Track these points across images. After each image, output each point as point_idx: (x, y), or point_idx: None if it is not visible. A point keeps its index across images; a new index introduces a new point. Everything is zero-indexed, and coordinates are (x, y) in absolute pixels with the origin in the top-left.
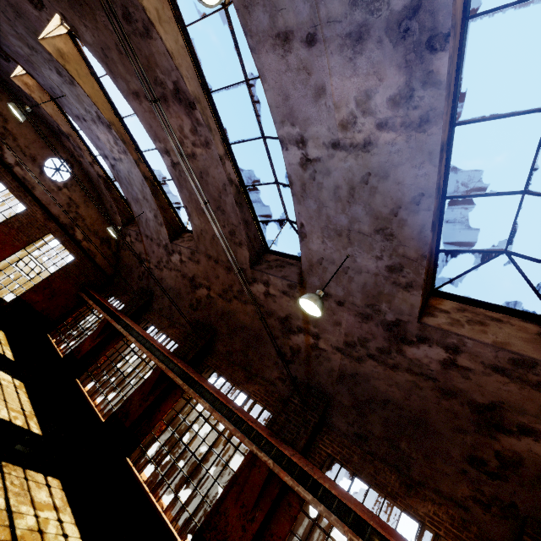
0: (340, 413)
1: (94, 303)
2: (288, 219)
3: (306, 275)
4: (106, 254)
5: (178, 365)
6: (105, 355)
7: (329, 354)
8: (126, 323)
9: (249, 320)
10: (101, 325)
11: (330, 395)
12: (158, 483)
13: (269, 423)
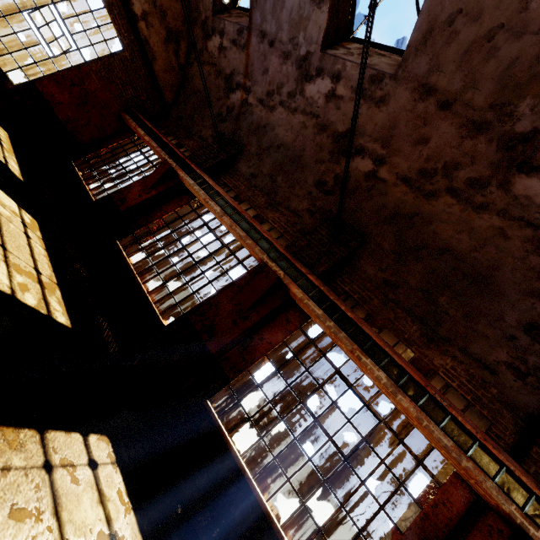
0: None
1: (146, 134)
2: None
3: None
4: (169, 62)
5: (308, 278)
6: (161, 218)
7: None
8: (202, 179)
9: (468, 243)
10: (160, 171)
11: None
12: (266, 466)
13: None
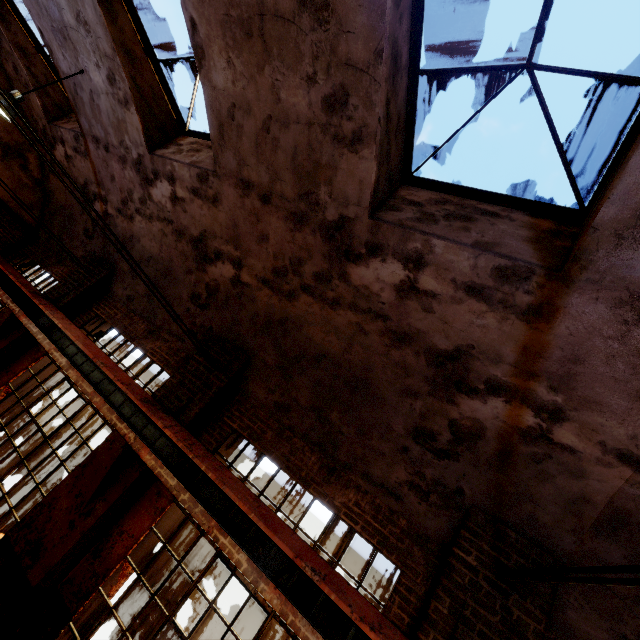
0: (594, 606)
1: None
2: (529, 63)
3: (603, 240)
4: (17, 179)
5: (166, 434)
6: (6, 384)
7: (584, 462)
8: (51, 322)
9: (338, 345)
10: None
11: (563, 554)
12: None
13: (394, 598)
